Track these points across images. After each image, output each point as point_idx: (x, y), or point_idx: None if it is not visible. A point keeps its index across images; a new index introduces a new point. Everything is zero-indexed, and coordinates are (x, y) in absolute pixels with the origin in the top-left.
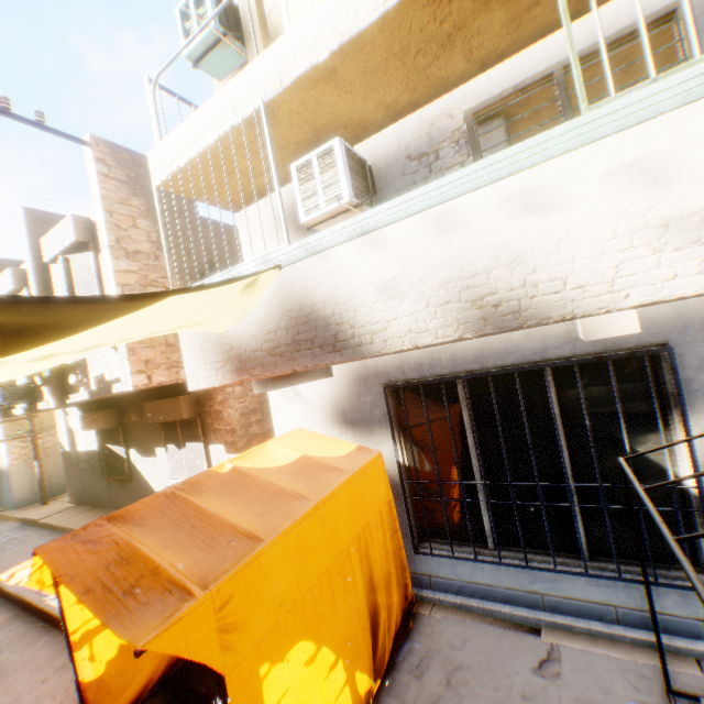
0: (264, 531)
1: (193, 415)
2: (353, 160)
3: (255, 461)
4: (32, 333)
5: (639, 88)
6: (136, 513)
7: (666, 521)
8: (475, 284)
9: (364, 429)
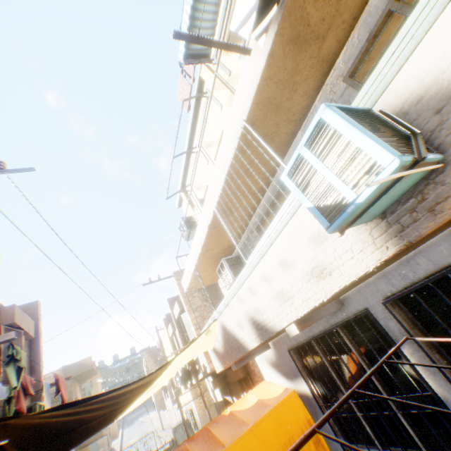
0: (229, 442)
1: (244, 374)
2: (232, 260)
3: (240, 405)
4: (149, 382)
5: (251, 255)
6: (195, 436)
7: (448, 418)
8: (254, 321)
9: (293, 375)
